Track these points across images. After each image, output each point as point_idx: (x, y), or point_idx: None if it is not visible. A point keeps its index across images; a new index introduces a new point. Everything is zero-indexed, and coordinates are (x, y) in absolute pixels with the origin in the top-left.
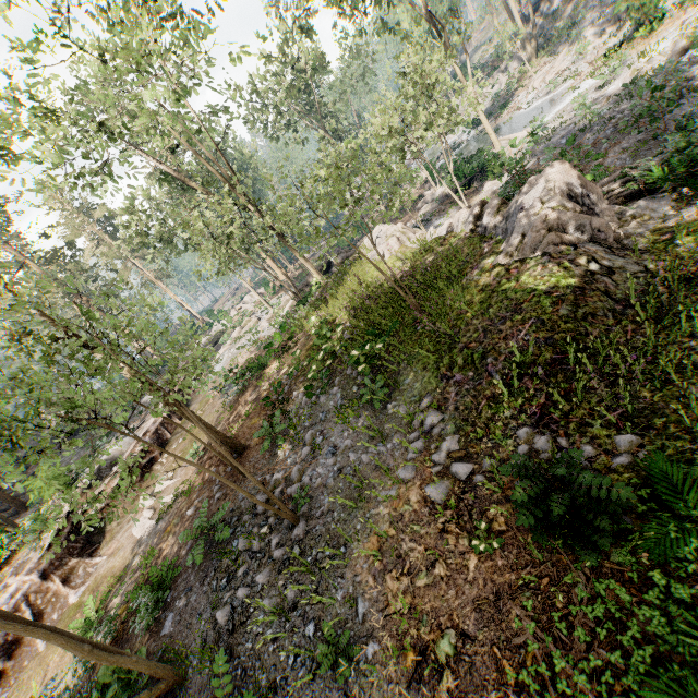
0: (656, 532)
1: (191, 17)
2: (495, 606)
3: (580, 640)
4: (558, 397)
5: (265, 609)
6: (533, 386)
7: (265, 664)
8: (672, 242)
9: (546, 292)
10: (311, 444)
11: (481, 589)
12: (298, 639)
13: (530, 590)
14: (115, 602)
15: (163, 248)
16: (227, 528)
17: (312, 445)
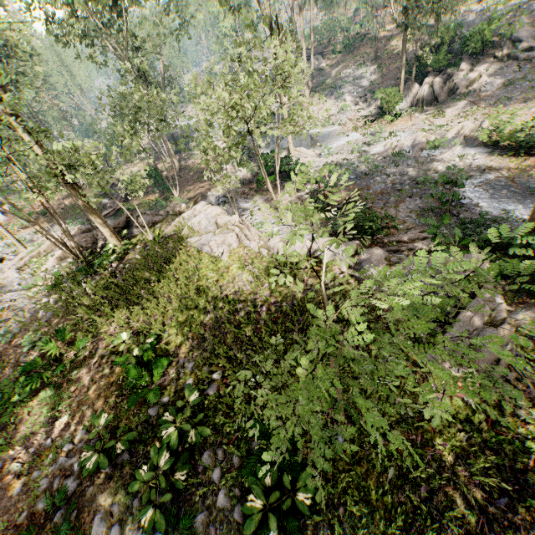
0: None
1: None
2: None
3: None
4: None
5: None
6: None
7: None
8: None
9: None
10: None
11: None
12: None
13: None
14: None
15: None
16: None
17: None
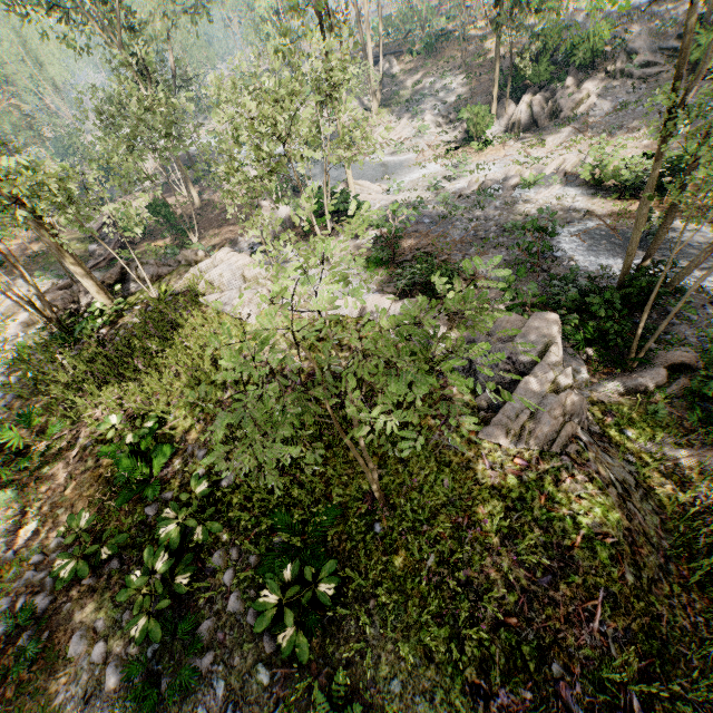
0: None
1: None
2: None
3: None
4: None
5: None
6: None
7: None
8: (622, 431)
9: (596, 533)
10: None
11: None
12: None
13: None
14: None
15: None
16: None
17: None
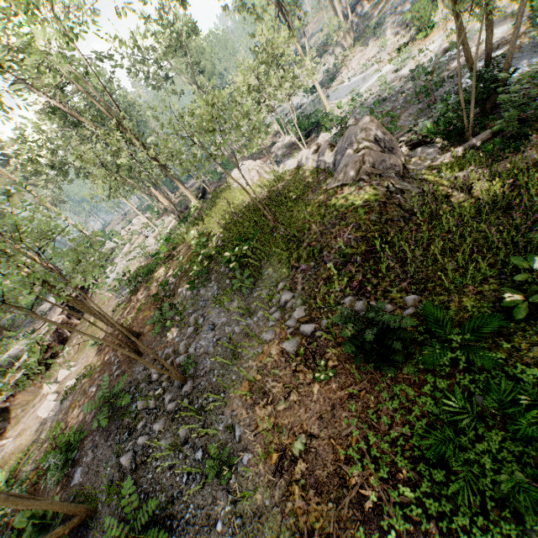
0: (428, 351)
1: None
2: (331, 414)
3: (385, 424)
4: (370, 275)
5: (162, 447)
6: (354, 268)
7: (164, 487)
8: (439, 174)
9: (362, 205)
10: (194, 325)
11: (322, 404)
12: (190, 463)
13: (354, 400)
14: (24, 471)
15: (56, 174)
16: (127, 394)
17: (195, 325)
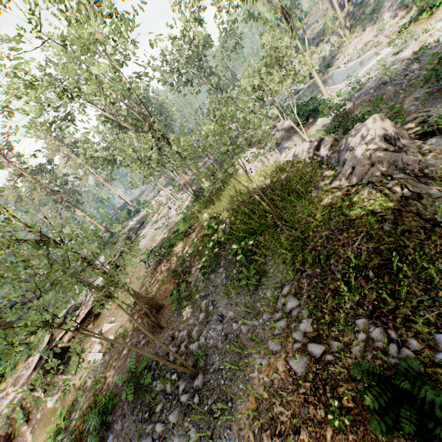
0: None
1: (123, 16)
2: None
3: None
4: (387, 297)
5: None
6: (367, 287)
7: None
8: None
9: (373, 212)
10: (205, 311)
11: None
12: None
13: None
14: (75, 413)
15: (107, 164)
16: (149, 374)
17: (206, 312)
